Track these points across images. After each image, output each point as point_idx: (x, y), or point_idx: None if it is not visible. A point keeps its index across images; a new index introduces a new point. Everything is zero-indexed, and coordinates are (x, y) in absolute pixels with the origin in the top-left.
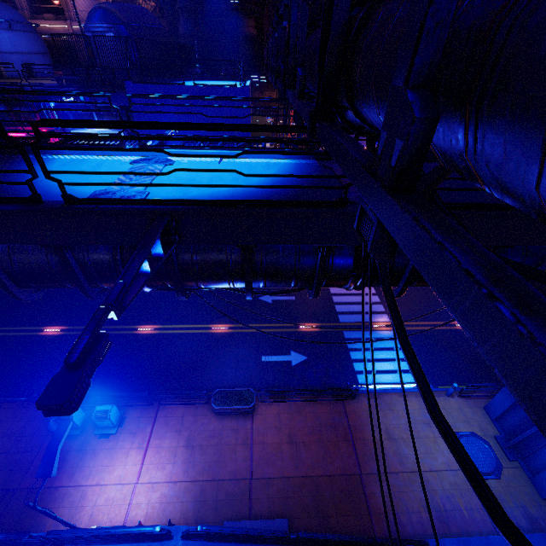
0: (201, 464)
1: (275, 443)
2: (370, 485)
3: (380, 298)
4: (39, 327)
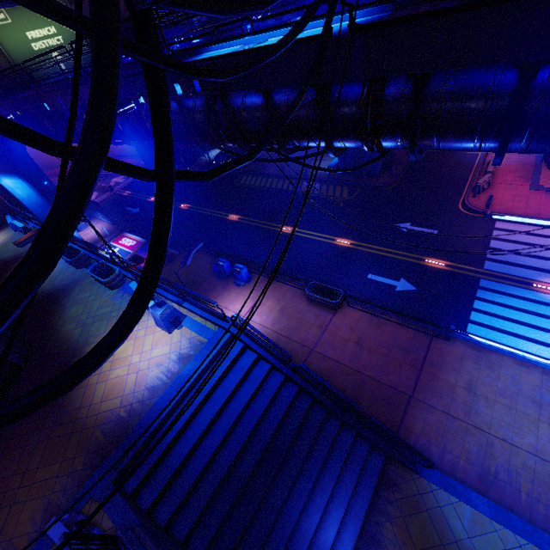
0: (284, 325)
1: (343, 337)
2: (416, 408)
3: None
4: (228, 213)
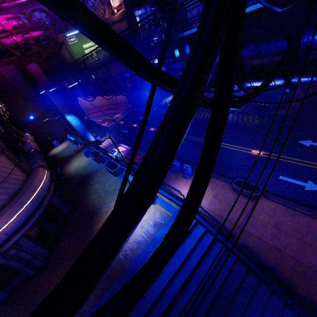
0: (217, 206)
1: (263, 221)
2: None
3: None
4: None
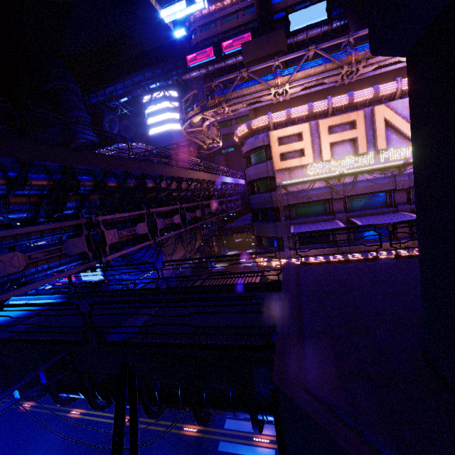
0: None
1: None
2: None
3: None
4: (23, 401)
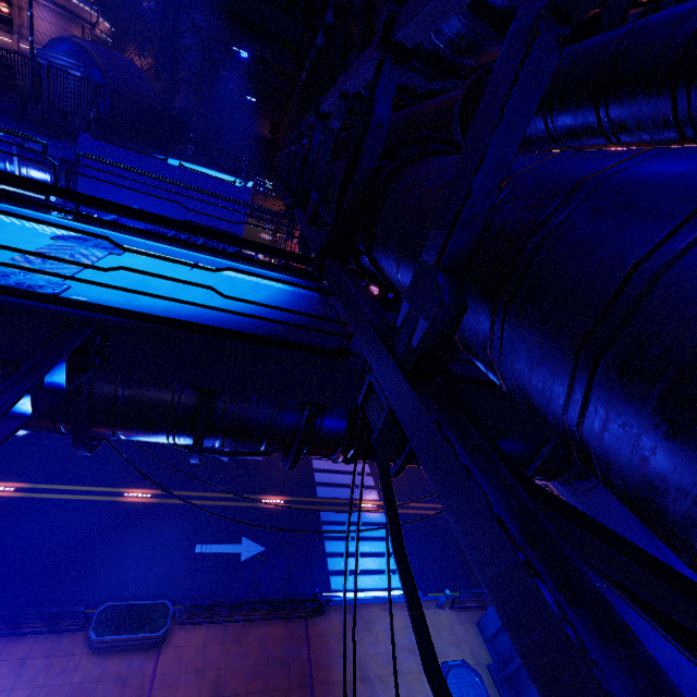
0: None
1: None
2: None
3: (371, 467)
4: None
